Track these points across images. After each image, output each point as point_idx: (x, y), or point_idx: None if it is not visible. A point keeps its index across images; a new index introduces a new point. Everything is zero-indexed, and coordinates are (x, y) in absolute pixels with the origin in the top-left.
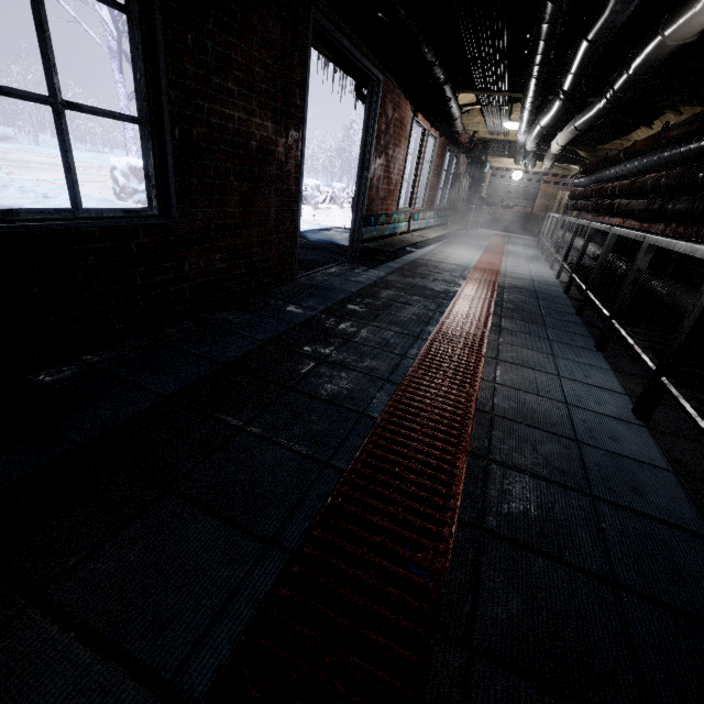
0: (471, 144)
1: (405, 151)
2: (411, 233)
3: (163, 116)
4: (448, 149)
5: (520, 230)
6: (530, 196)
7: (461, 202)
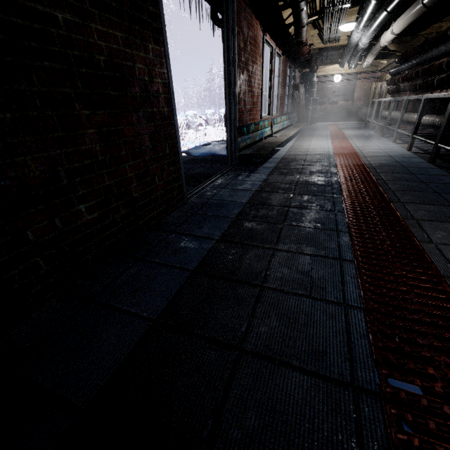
0: (309, 55)
1: (260, 67)
2: (274, 135)
3: None
4: (288, 65)
5: (345, 118)
6: (349, 91)
7: (301, 105)
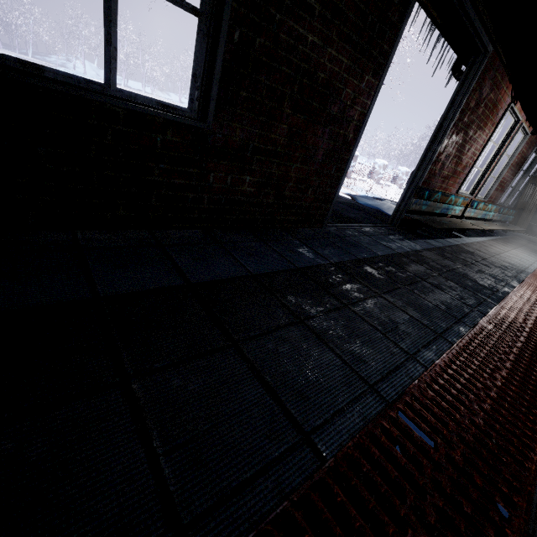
0: None
1: (487, 136)
2: (464, 219)
3: (223, 9)
4: (536, 148)
5: None
6: None
7: (530, 206)
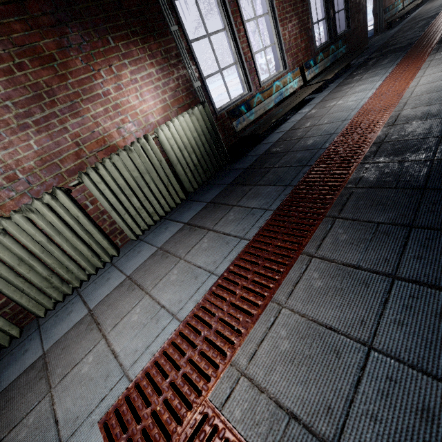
0: None
1: None
2: (405, 8)
3: (348, 4)
4: None
5: None
6: None
7: None
